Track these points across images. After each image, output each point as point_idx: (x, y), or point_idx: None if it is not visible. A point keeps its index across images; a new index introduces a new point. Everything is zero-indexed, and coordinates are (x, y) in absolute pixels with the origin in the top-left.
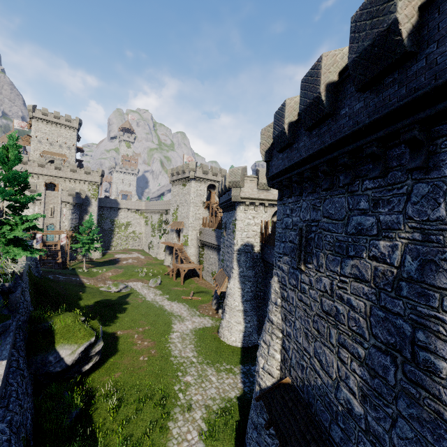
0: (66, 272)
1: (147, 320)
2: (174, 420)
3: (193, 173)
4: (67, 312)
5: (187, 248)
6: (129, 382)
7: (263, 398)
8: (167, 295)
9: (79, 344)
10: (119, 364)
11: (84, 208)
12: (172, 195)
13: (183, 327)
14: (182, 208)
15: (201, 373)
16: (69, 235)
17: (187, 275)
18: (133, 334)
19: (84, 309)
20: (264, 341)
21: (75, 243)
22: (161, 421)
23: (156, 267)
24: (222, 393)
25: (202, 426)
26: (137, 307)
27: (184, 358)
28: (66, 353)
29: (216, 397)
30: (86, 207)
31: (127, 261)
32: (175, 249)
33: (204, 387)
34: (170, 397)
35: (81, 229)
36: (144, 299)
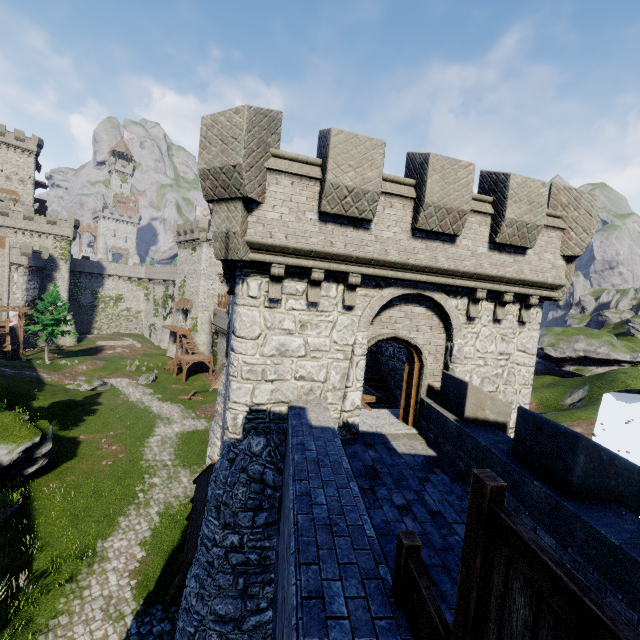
0: (16, 365)
1: (123, 424)
2: (126, 515)
3: (204, 235)
4: (7, 411)
5: (196, 334)
6: (83, 485)
7: (198, 479)
8: (159, 395)
9: (19, 444)
10: (75, 468)
11: (48, 274)
12: (179, 262)
13: (168, 430)
14: (191, 281)
15: (172, 475)
16: (22, 312)
17: (195, 370)
18: (100, 439)
19: (37, 411)
20: (213, 431)
21: (34, 324)
22: (111, 516)
23: (154, 359)
24: (189, 492)
25: (155, 519)
26: (114, 409)
27: (158, 462)
28: (2, 453)
29: (181, 495)
30: (52, 273)
31: (114, 350)
32: (182, 336)
33: (171, 487)
34: (128, 497)
35: (40, 305)
36: (127, 400)
